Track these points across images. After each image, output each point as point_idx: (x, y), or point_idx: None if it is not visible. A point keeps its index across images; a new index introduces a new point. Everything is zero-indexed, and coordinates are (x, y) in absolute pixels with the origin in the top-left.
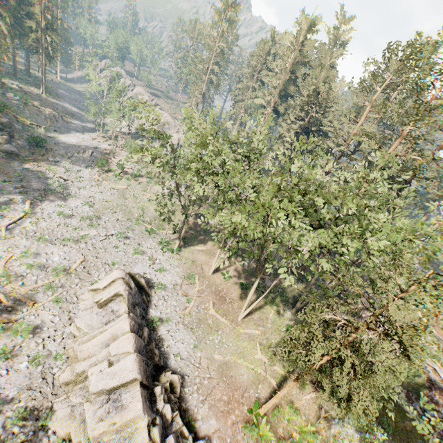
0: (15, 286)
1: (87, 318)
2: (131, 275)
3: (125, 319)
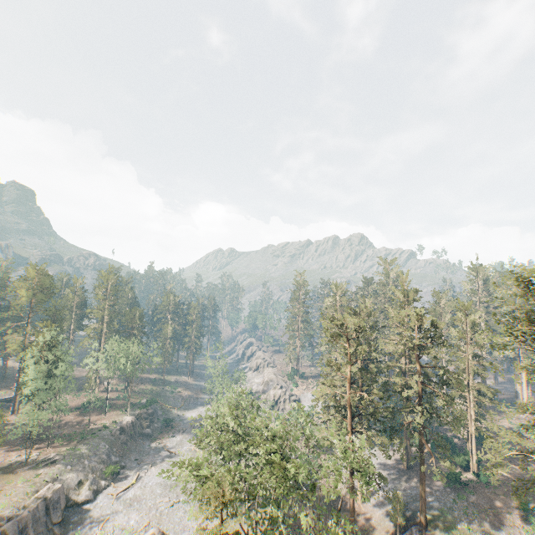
0: None
1: None
2: (165, 534)
3: None
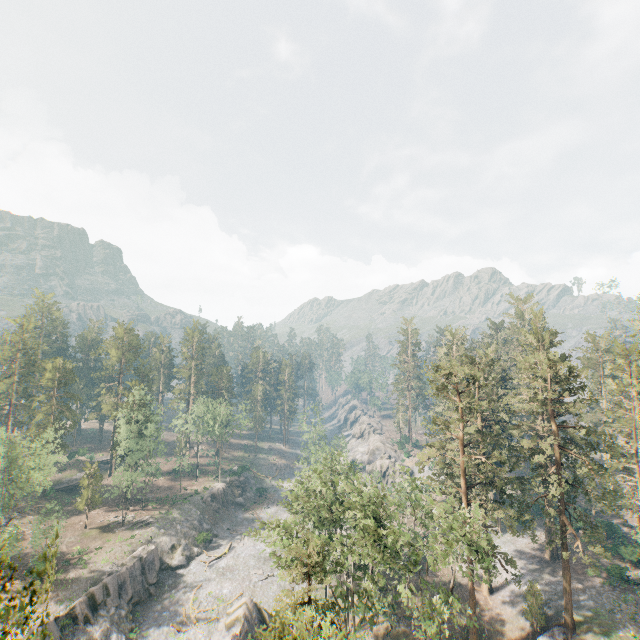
0: (193, 606)
1: (216, 637)
2: (258, 606)
3: (230, 633)
